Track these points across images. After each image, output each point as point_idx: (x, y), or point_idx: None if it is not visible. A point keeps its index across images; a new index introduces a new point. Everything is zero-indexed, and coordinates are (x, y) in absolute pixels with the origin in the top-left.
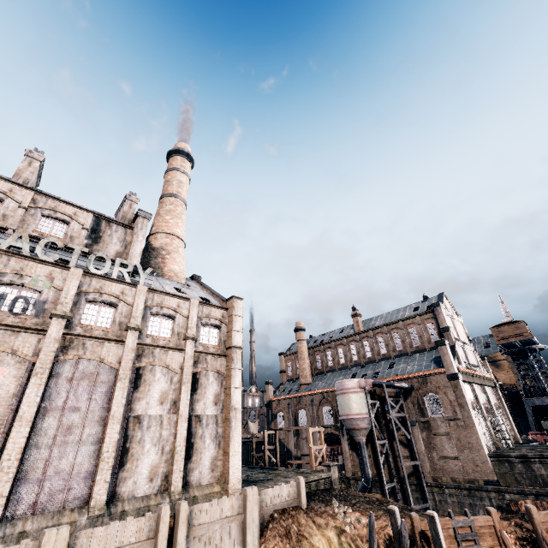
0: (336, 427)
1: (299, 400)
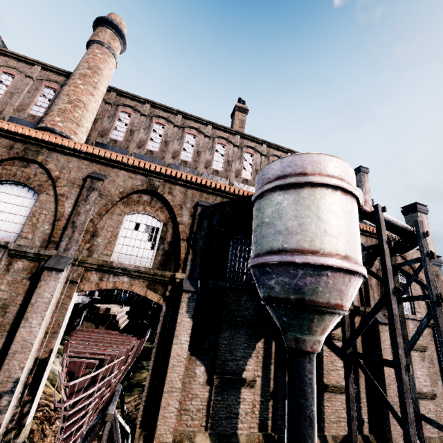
0: (160, 281)
1: (27, 151)
